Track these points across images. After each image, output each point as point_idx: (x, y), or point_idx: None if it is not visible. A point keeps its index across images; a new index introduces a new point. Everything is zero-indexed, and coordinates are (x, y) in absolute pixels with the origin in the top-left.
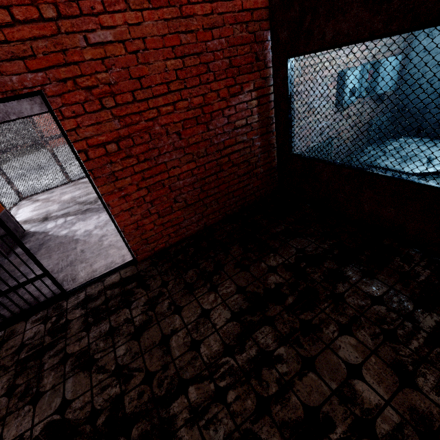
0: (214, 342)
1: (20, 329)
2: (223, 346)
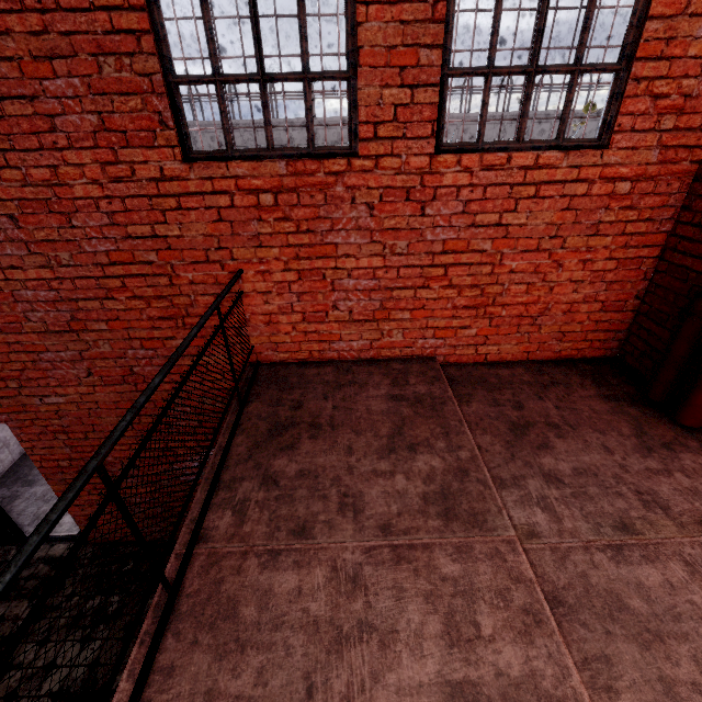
0: None
1: None
2: None
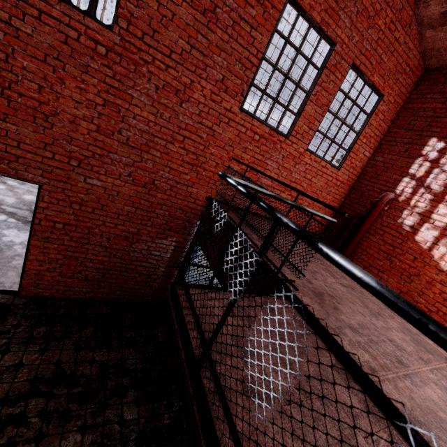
0: (3, 389)
1: None
2: (5, 395)
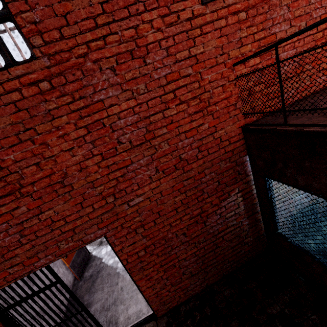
0: None
1: None
2: None
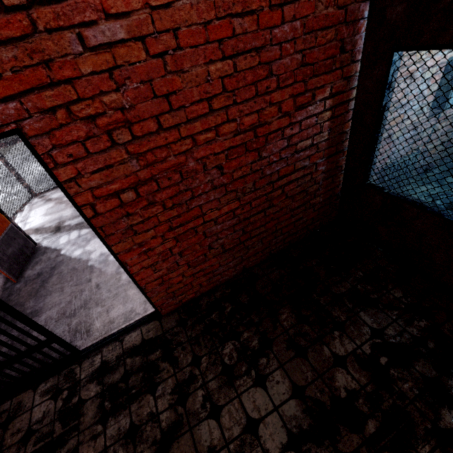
0: None
1: (27, 403)
2: None
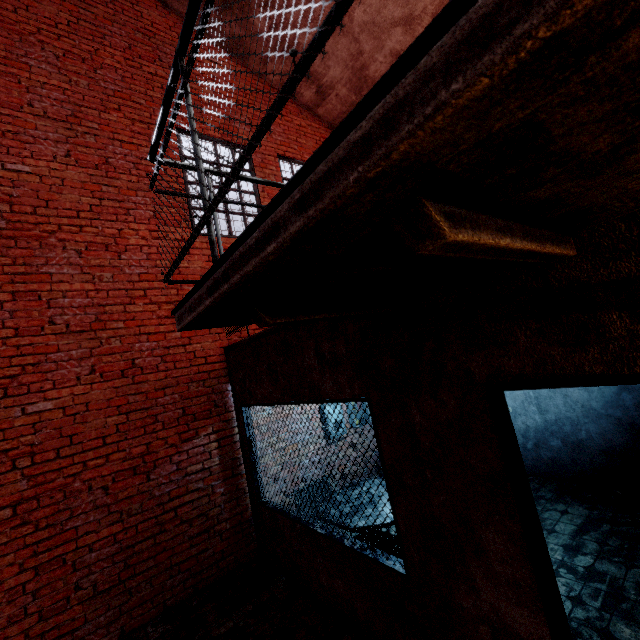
0: None
1: None
2: None
